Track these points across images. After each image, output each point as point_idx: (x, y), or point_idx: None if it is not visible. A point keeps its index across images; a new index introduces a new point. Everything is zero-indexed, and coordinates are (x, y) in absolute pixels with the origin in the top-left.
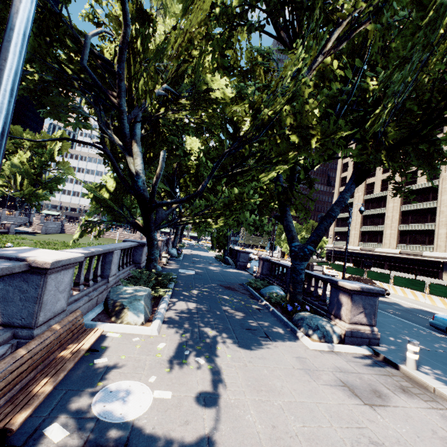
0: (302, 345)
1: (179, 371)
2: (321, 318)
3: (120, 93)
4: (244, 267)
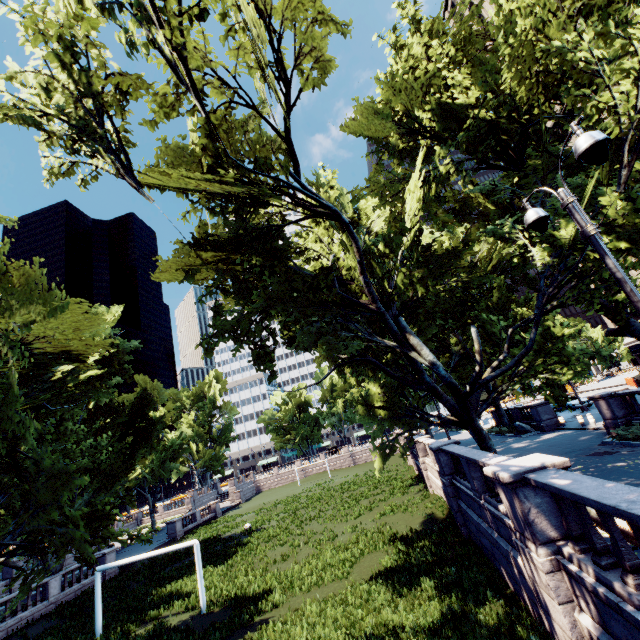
0: None
1: None
2: None
3: (373, 298)
4: (554, 425)
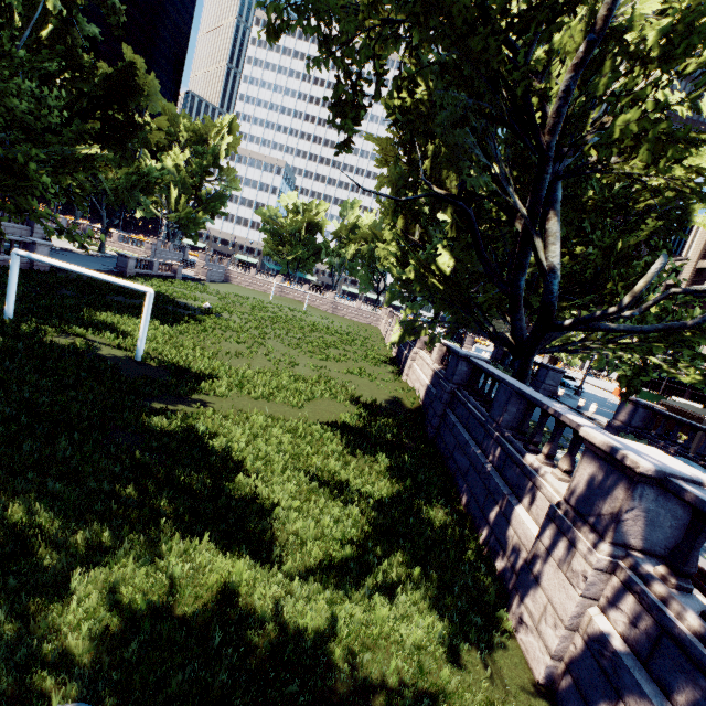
0: None
1: None
2: None
3: (556, 125)
4: (550, 392)
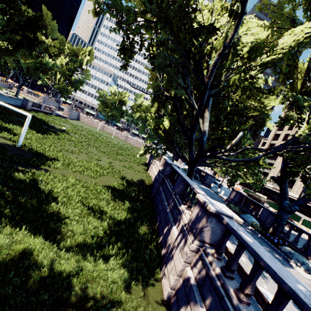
0: (299, 273)
1: (269, 283)
2: (302, 256)
3: (211, 75)
4: (208, 185)
